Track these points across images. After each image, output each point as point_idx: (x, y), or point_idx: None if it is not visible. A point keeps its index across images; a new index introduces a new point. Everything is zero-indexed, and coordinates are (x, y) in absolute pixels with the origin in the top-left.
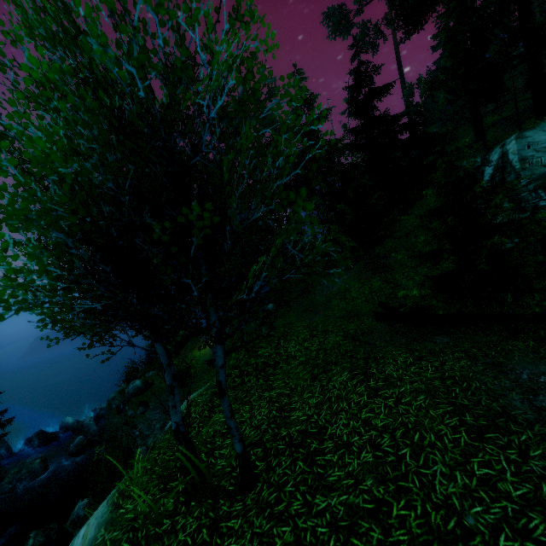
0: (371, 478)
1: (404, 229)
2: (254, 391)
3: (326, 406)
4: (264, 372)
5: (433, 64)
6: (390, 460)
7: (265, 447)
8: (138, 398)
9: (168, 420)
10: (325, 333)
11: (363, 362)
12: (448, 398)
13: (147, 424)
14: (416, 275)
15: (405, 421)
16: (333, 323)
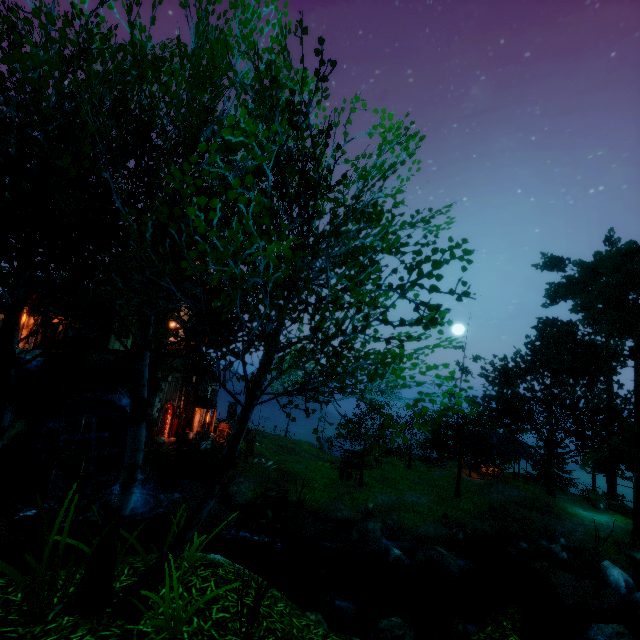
0: None
1: None
2: None
3: None
4: None
5: None
6: None
7: None
8: None
9: None
10: None
11: None
12: None
13: None
14: None
15: None
16: None
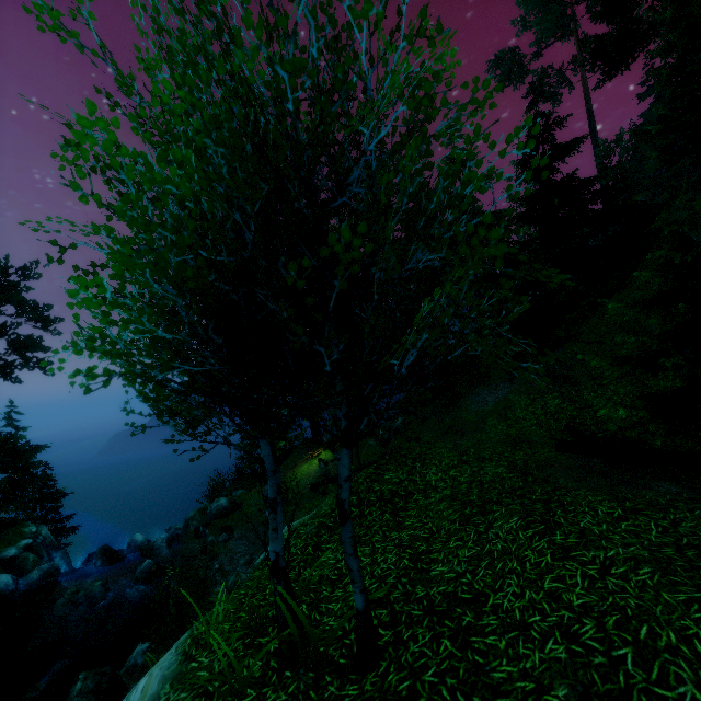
0: (565, 686)
1: (595, 330)
2: (377, 528)
3: (485, 563)
4: (392, 504)
5: (640, 116)
6: (597, 662)
7: (393, 609)
8: (222, 522)
9: (255, 555)
10: (480, 461)
11: (542, 506)
12: (693, 578)
13: (229, 556)
14: (616, 394)
15: (620, 604)
16: (492, 449)
